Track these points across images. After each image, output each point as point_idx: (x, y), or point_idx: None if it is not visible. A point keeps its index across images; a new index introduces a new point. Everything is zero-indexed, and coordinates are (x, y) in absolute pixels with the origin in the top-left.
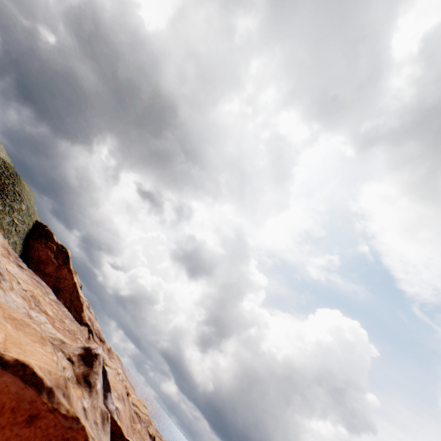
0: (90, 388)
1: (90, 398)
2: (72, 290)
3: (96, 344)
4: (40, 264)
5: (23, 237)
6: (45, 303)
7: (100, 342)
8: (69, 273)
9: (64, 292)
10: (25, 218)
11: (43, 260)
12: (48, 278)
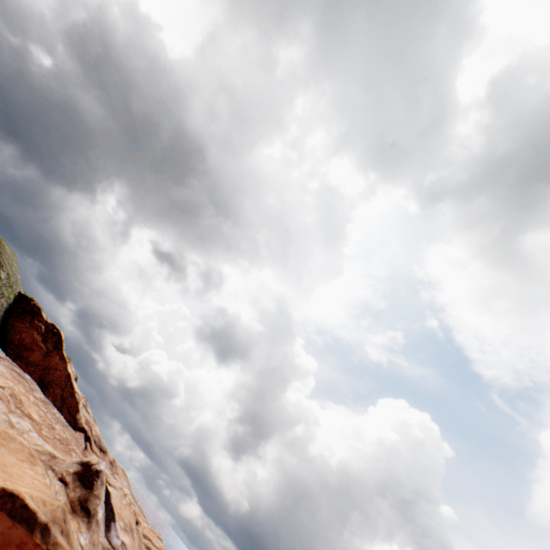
0: (89, 519)
1: (89, 532)
2: (65, 384)
3: (94, 456)
4: (22, 351)
5: (1, 314)
6: (28, 404)
7: (101, 452)
8: (62, 361)
9: (54, 387)
10: (5, 290)
11: (26, 344)
12: (33, 368)
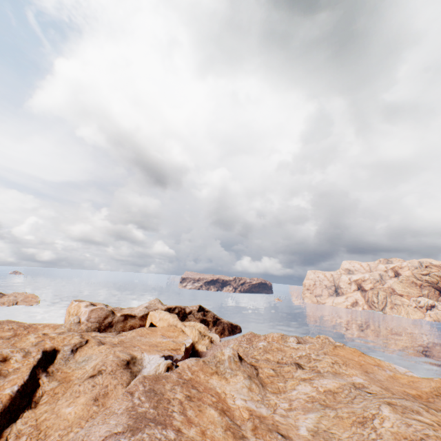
0: None
1: None
2: None
3: None
4: None
5: None
6: (211, 426)
7: None
8: None
9: None
10: None
11: None
12: None
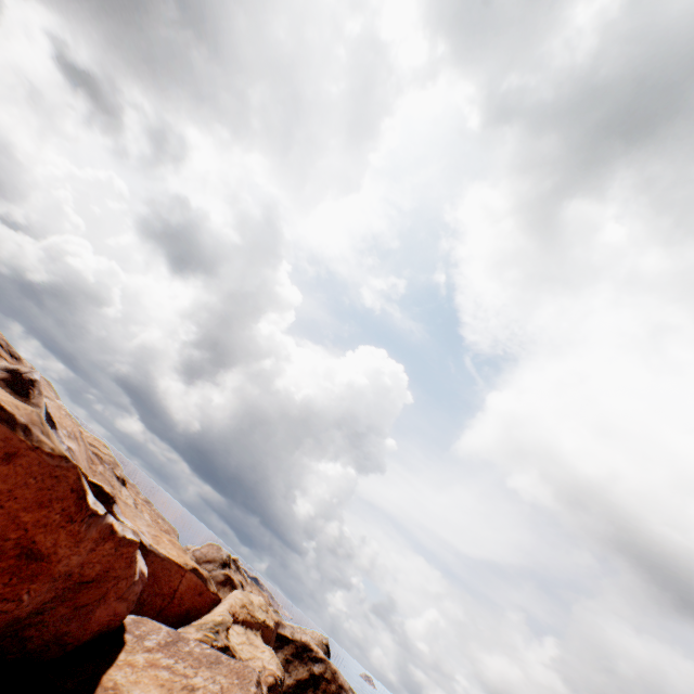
0: None
1: None
2: None
3: (4, 362)
4: None
5: None
6: None
7: (13, 359)
8: None
9: None
10: None
11: None
12: None
